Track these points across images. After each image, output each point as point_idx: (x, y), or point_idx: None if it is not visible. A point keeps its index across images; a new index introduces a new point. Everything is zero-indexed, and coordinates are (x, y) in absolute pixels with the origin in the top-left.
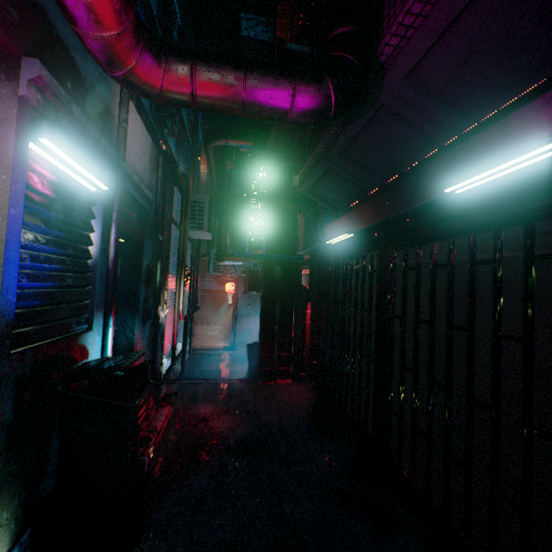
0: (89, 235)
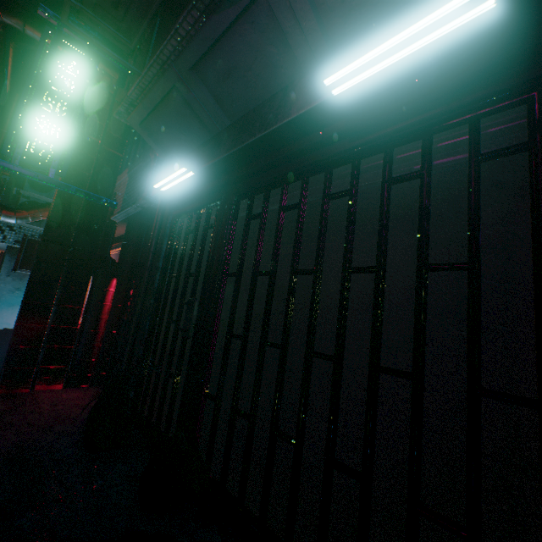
0: None
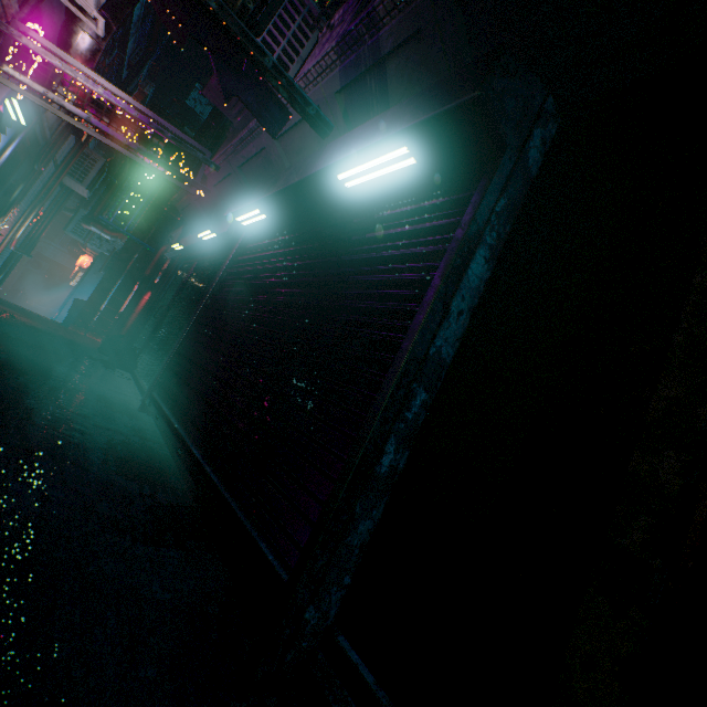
0: None
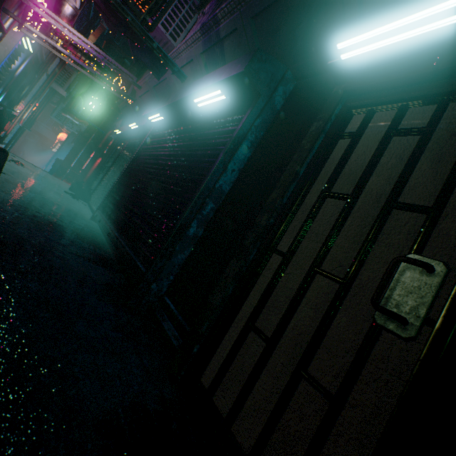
0: (15, 61)
